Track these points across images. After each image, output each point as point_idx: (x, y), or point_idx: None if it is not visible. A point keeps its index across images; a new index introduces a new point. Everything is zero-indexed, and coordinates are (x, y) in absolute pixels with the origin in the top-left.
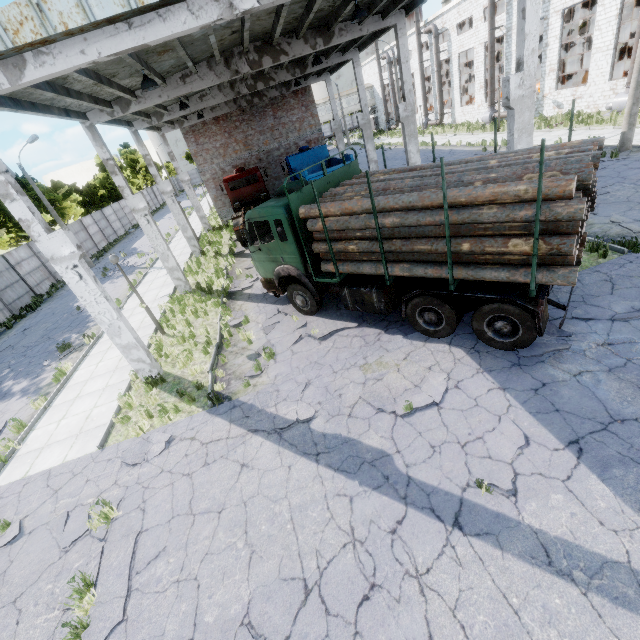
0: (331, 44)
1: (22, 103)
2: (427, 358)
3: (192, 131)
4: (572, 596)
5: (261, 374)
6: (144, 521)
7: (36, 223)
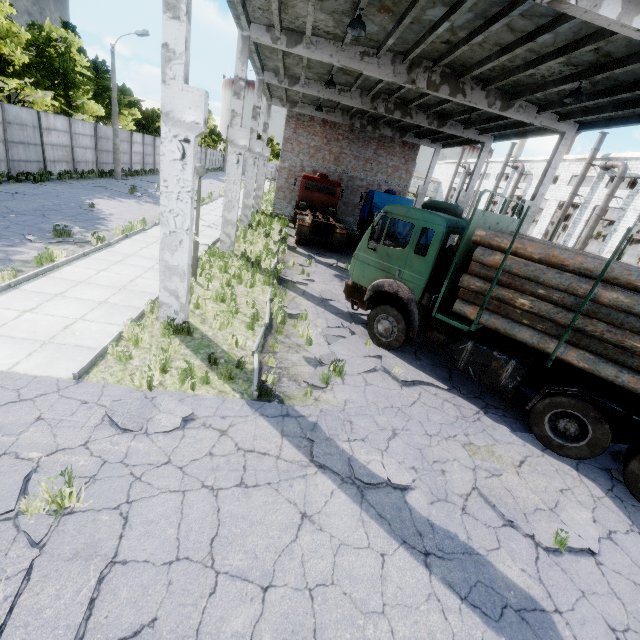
0: (505, 113)
1: None
2: (553, 475)
3: (297, 118)
4: None
5: (325, 388)
6: (123, 541)
7: (181, 62)
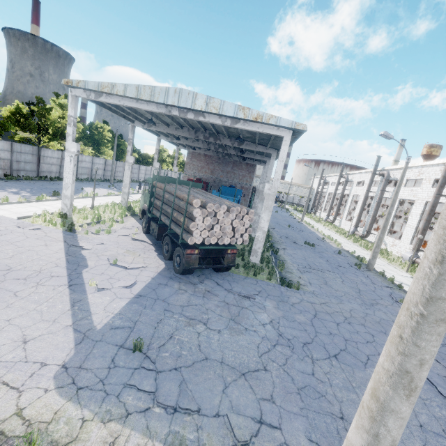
0: (241, 146)
1: (105, 106)
2: (150, 261)
3: (192, 154)
4: (65, 308)
5: (96, 234)
6: None
7: (71, 136)
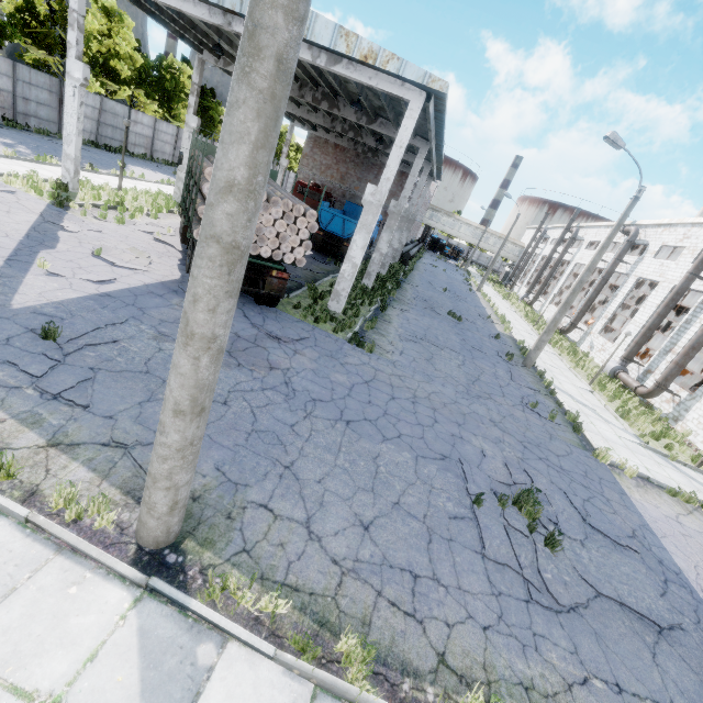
0: (371, 126)
1: (143, 6)
2: (161, 268)
3: (315, 140)
4: None
5: (101, 220)
6: None
7: (75, 50)
